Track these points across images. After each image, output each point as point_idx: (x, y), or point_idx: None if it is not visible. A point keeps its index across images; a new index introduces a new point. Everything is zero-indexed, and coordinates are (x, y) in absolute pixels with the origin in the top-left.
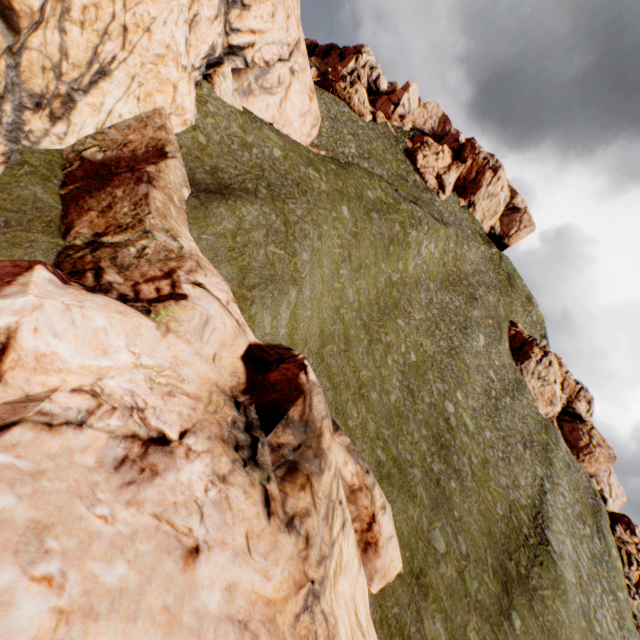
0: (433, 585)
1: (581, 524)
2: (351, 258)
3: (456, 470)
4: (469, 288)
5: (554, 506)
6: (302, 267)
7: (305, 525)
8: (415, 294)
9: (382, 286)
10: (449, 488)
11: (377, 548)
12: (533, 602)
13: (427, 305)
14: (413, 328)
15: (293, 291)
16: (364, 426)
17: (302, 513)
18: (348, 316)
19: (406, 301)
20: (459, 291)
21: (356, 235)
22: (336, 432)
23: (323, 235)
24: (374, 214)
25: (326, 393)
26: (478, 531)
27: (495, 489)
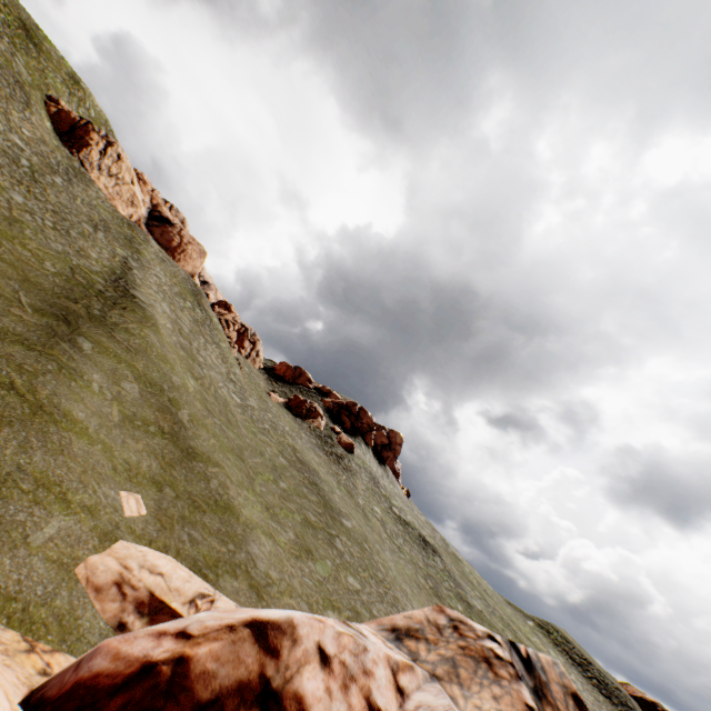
0: None
1: (182, 301)
2: None
3: None
4: None
5: (145, 280)
6: None
7: None
8: None
9: None
10: None
11: None
12: (114, 335)
13: None
14: None
15: None
16: None
17: None
18: None
19: None
20: None
21: None
22: None
23: None
24: None
25: None
26: None
27: (41, 250)
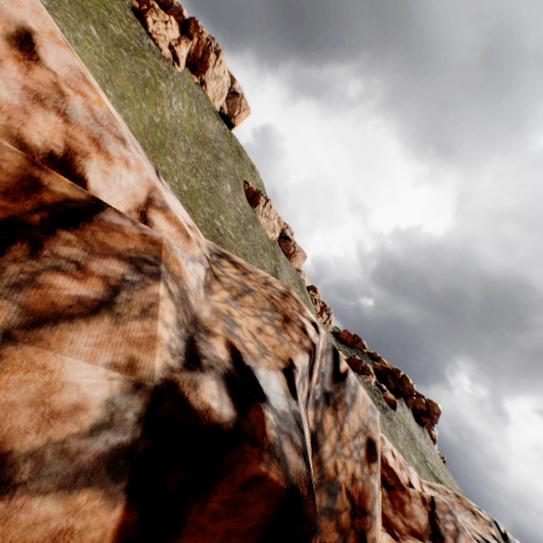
0: None
1: (295, 288)
2: (113, 83)
3: None
4: (214, 150)
5: (283, 278)
6: None
7: None
8: (176, 142)
9: (147, 124)
10: None
11: None
12: None
13: (187, 154)
14: (180, 167)
15: None
16: None
17: None
18: None
19: (170, 145)
20: (208, 150)
21: (112, 62)
22: None
23: (80, 42)
24: (124, 51)
25: None
26: None
27: None
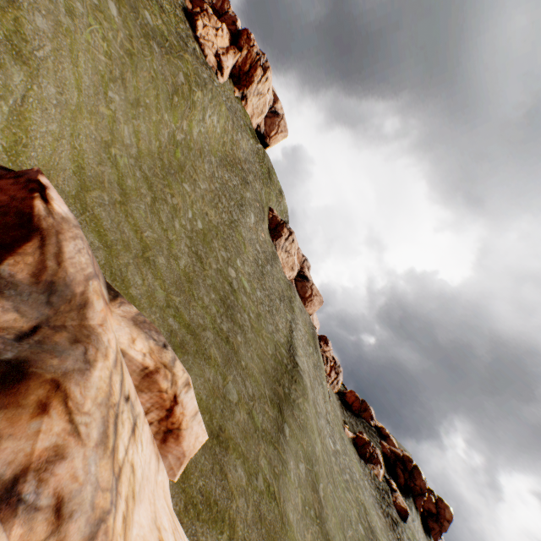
0: (232, 436)
1: (308, 347)
2: (125, 83)
3: (241, 326)
4: (243, 172)
5: (297, 339)
6: (33, 39)
7: (52, 483)
8: (200, 163)
9: (166, 141)
10: (237, 343)
11: (181, 433)
12: (293, 411)
13: (211, 177)
14: (199, 196)
15: (13, 72)
16: (152, 294)
17: (42, 462)
18: (124, 161)
19: (192, 167)
20: (236, 173)
21: (131, 55)
22: (115, 301)
23: (76, 16)
24: (154, 45)
25: (95, 253)
26: (259, 372)
27: (266, 336)
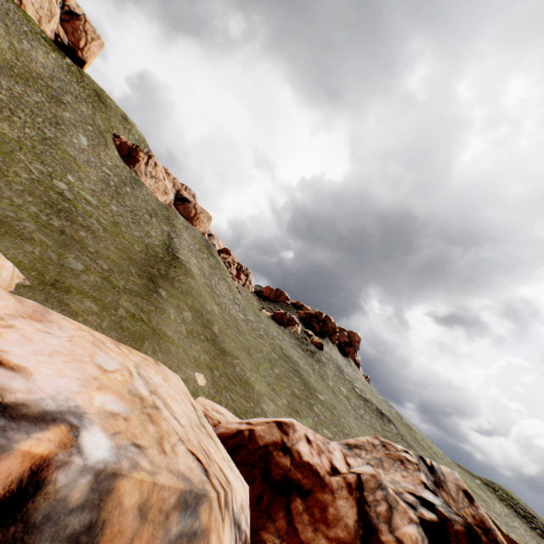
0: (76, 287)
1: (201, 254)
2: None
3: (85, 226)
4: (50, 90)
5: (181, 245)
6: None
7: None
8: None
9: None
10: (79, 236)
11: None
12: (174, 284)
13: None
14: None
15: None
16: None
17: None
18: None
19: None
20: (36, 88)
21: None
22: None
23: None
24: None
25: None
26: (119, 258)
27: (131, 238)
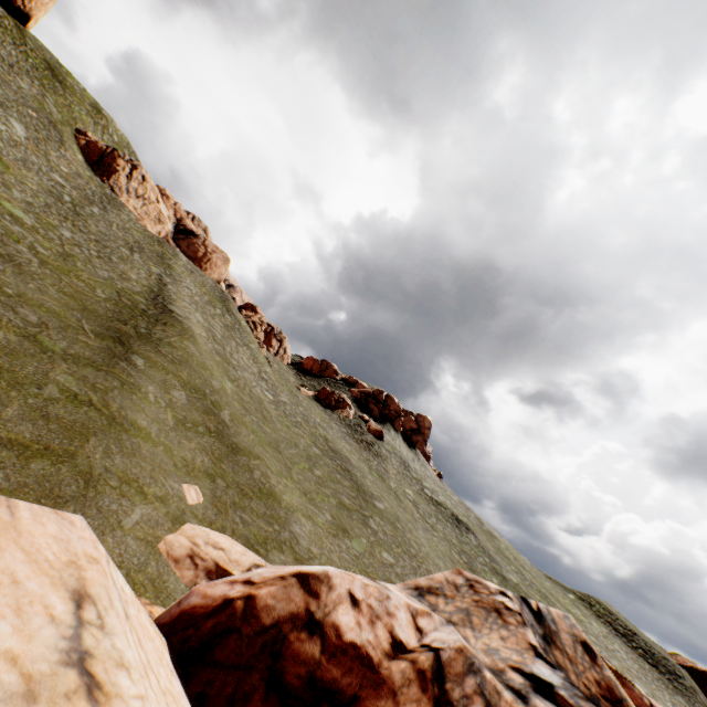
0: None
1: (212, 309)
2: None
3: (3, 255)
4: None
5: (179, 294)
6: None
7: None
8: None
9: None
10: None
11: None
12: (160, 349)
13: None
14: None
15: None
16: None
17: None
18: None
19: None
20: None
21: None
22: None
23: None
24: None
25: None
26: (64, 307)
27: (92, 279)
